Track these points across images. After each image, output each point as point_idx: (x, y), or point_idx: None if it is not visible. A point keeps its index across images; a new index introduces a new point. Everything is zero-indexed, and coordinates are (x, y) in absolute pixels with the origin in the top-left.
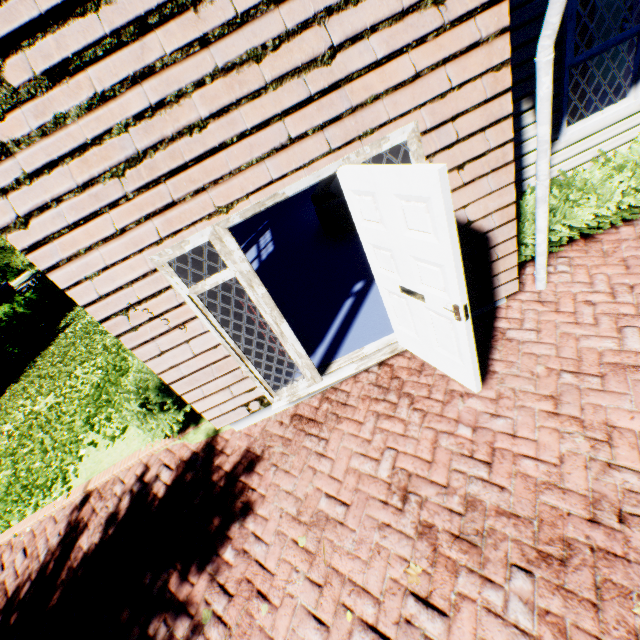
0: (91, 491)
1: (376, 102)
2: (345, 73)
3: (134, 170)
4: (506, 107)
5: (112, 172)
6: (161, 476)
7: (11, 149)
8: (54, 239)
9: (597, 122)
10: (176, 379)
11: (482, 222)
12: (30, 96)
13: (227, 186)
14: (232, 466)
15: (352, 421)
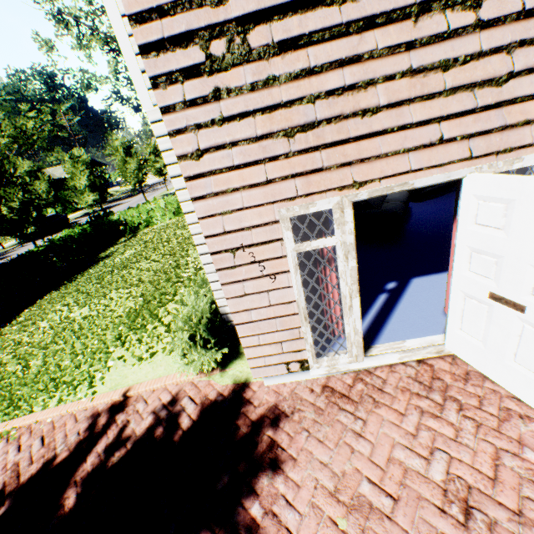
0: (113, 401)
1: (525, 126)
2: (510, 96)
3: (303, 134)
4: None
5: (286, 132)
6: (185, 407)
7: (221, 95)
8: (213, 174)
9: None
10: (243, 321)
11: None
12: (258, 58)
13: (369, 166)
14: (259, 418)
15: (391, 409)
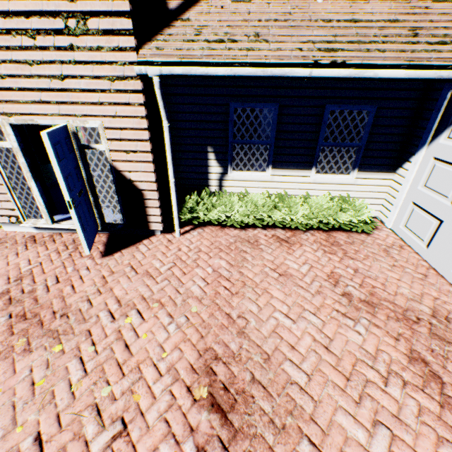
0: None
1: (83, 105)
2: (69, 87)
3: None
4: (146, 136)
5: None
6: None
7: None
8: None
9: (247, 175)
10: None
11: (139, 184)
12: None
13: (12, 106)
14: None
15: (46, 248)
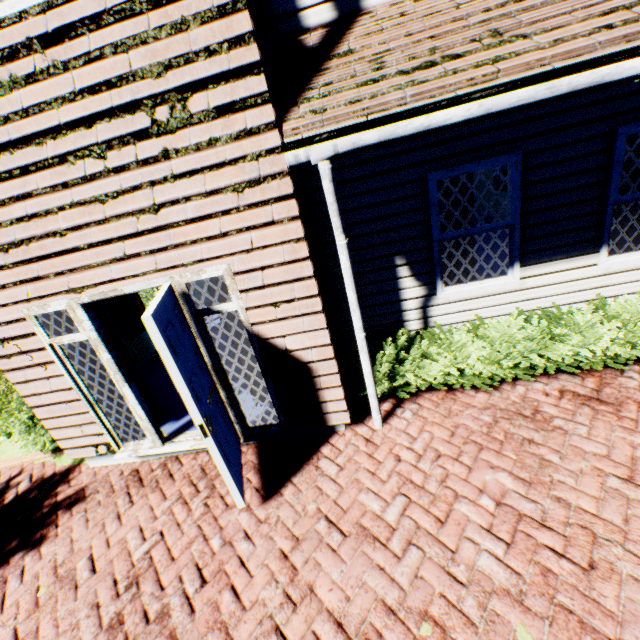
0: None
1: (194, 244)
2: (168, 221)
3: (15, 250)
4: (308, 270)
5: (0, 248)
6: (21, 484)
7: None
8: None
9: (474, 289)
10: (38, 405)
11: (302, 353)
12: None
13: (81, 275)
14: (64, 497)
15: (162, 494)
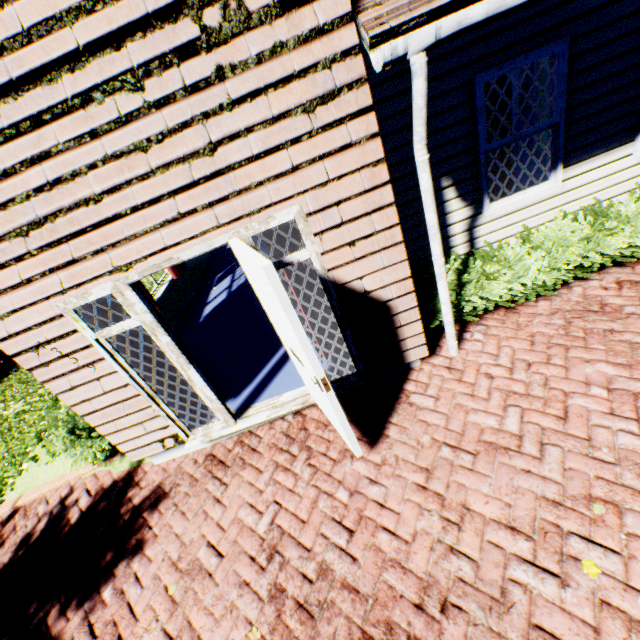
0: (19, 507)
1: (260, 187)
2: (227, 163)
3: (37, 232)
4: (388, 196)
5: (17, 232)
6: (80, 501)
7: None
8: None
9: (519, 201)
10: (89, 412)
11: (380, 292)
12: None
13: (125, 249)
14: (141, 500)
15: (254, 469)
